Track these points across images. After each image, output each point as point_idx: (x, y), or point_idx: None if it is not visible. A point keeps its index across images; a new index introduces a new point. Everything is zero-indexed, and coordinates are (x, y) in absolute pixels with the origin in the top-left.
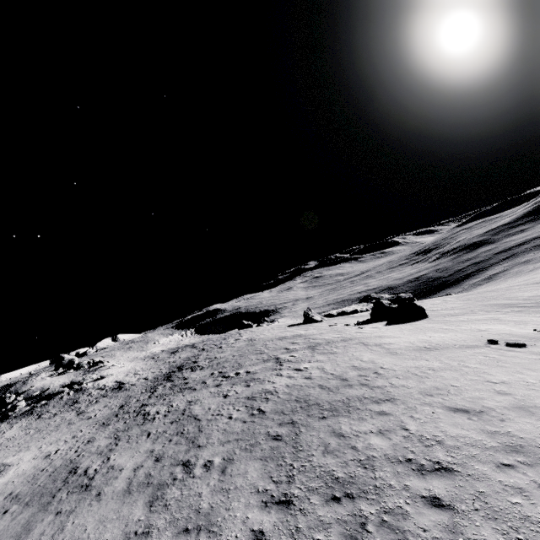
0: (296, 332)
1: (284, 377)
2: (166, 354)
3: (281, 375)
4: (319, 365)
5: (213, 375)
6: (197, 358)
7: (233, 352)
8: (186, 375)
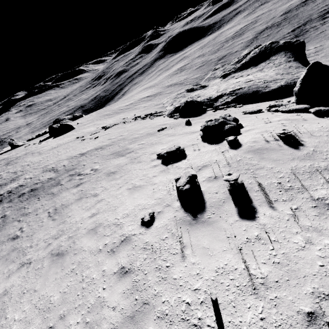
0: (2, 158)
1: None
2: None
3: None
4: (7, 171)
5: None
6: None
7: None
8: None
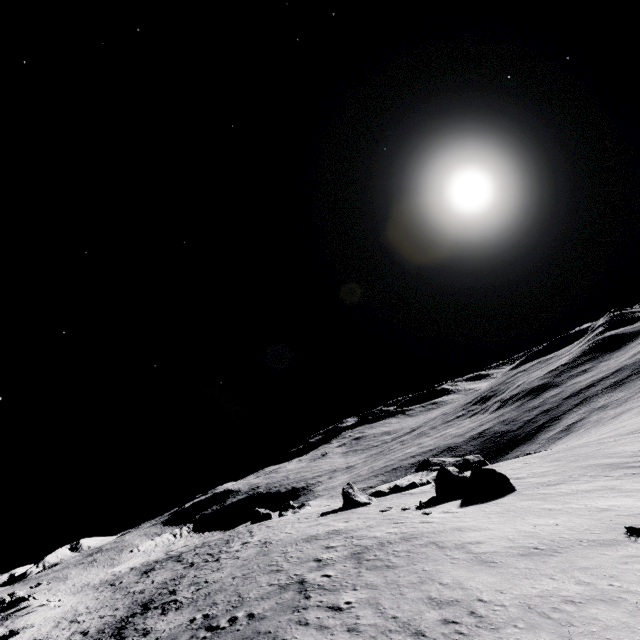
0: (332, 526)
1: (311, 628)
2: (135, 576)
3: (306, 622)
4: (370, 597)
5: (194, 622)
6: (177, 582)
7: (234, 569)
8: (150, 624)
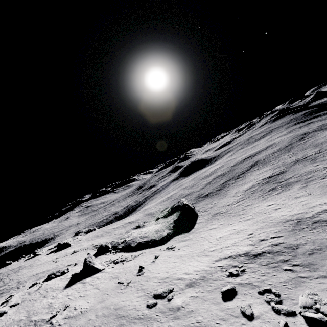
0: (21, 265)
1: None
2: None
3: None
4: (10, 277)
5: None
6: None
7: None
8: None
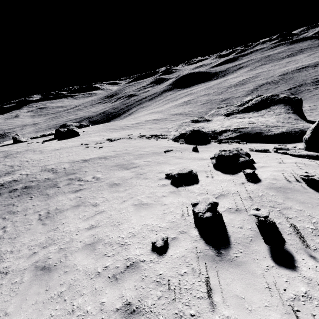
0: (2, 150)
1: None
2: None
3: None
4: (4, 163)
5: None
6: None
7: None
8: None
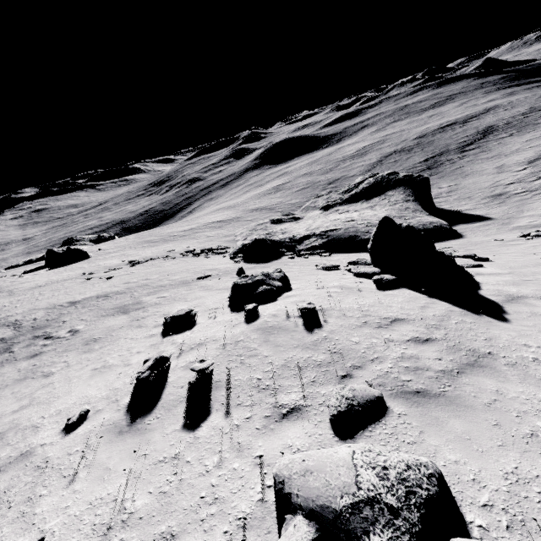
0: None
1: None
2: None
3: None
4: None
5: None
6: None
7: None
8: None
